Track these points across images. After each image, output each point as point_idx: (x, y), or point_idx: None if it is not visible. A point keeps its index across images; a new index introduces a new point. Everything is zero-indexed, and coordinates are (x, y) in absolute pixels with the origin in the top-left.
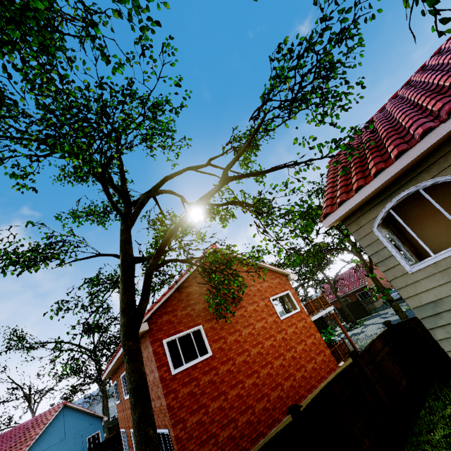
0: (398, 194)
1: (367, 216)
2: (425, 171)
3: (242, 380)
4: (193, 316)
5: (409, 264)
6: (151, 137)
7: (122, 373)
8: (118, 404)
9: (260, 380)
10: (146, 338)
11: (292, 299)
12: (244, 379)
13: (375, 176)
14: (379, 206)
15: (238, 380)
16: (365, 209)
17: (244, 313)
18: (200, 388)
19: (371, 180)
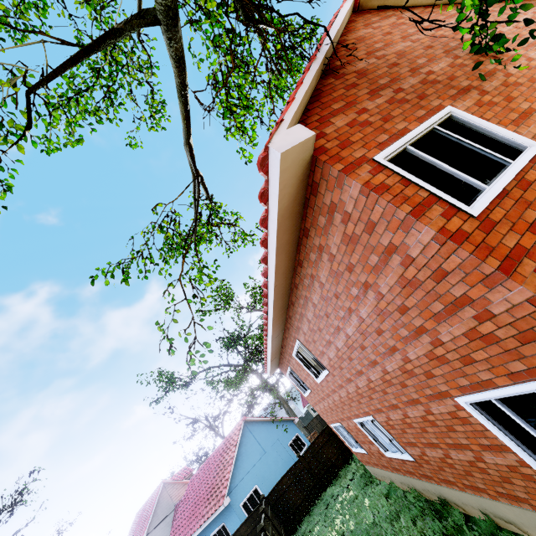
0: None
1: None
2: None
3: None
4: (409, 100)
5: None
6: None
7: (292, 348)
8: (309, 395)
9: None
10: (317, 190)
11: None
12: None
13: None
14: None
15: None
16: None
17: (531, 64)
18: None
19: None
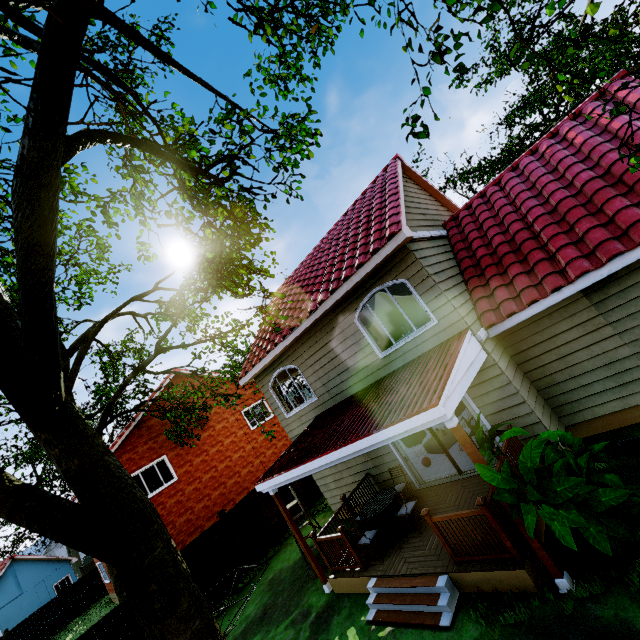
0: (277, 369)
1: (266, 379)
2: (286, 359)
3: (209, 494)
4: (156, 448)
5: (287, 412)
6: (79, 307)
7: None
8: None
9: (227, 489)
10: None
11: (267, 407)
12: (211, 492)
13: (261, 359)
14: (270, 374)
15: (205, 494)
16: (264, 374)
17: (212, 433)
18: (167, 510)
19: (258, 362)
